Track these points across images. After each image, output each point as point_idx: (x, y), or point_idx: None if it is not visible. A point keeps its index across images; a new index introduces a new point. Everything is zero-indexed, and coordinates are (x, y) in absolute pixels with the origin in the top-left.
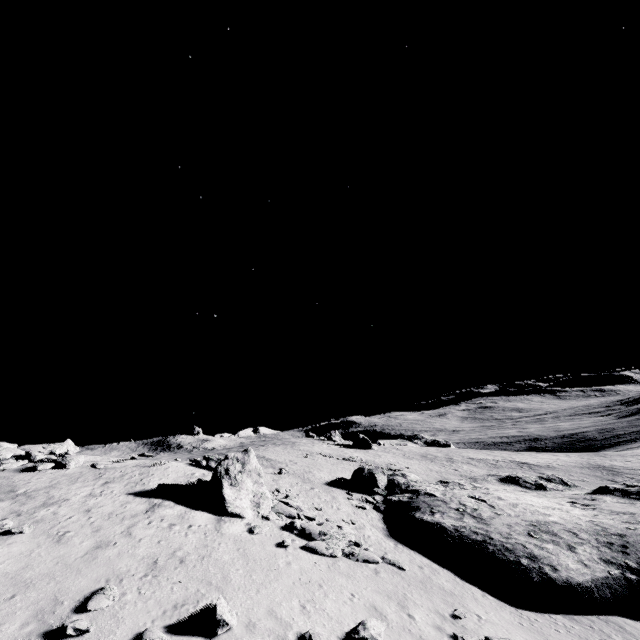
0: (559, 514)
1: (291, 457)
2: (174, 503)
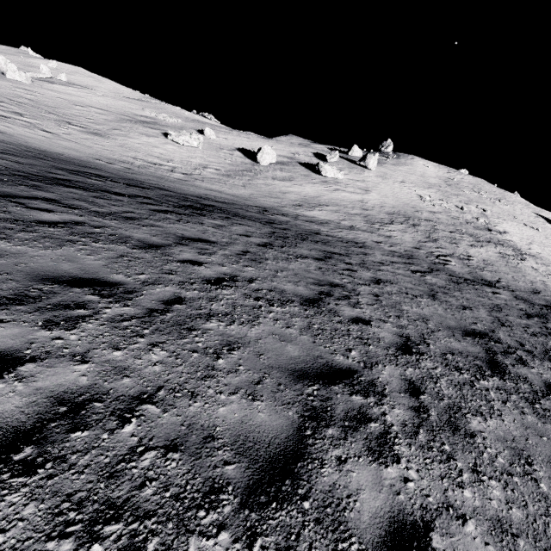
0: None
1: None
2: (544, 220)
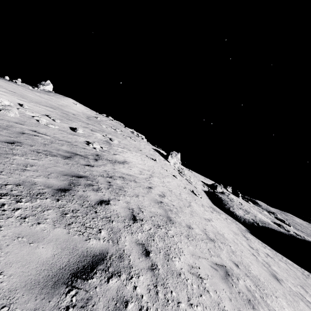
0: (263, 218)
1: (199, 176)
2: (158, 154)
